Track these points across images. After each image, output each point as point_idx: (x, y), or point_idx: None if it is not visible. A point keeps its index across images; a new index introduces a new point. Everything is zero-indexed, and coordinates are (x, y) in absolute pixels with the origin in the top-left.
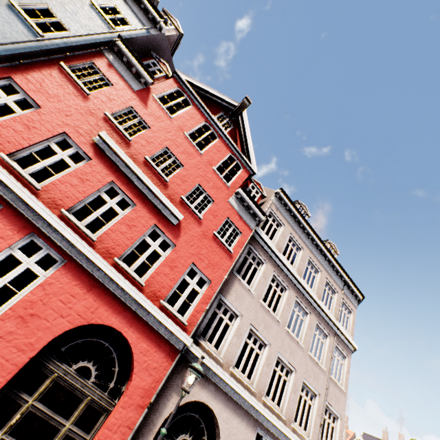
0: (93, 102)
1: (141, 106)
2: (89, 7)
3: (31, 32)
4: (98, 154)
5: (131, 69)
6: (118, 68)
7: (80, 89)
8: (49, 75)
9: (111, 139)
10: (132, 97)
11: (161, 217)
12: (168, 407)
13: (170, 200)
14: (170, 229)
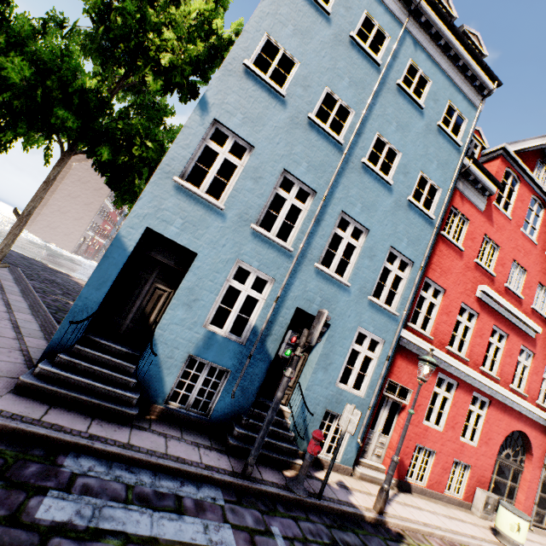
0: (465, 254)
1: (489, 226)
2: (438, 135)
3: (426, 221)
4: (481, 306)
5: (477, 186)
6: (467, 194)
7: (455, 248)
8: (438, 252)
9: (490, 290)
10: (482, 221)
11: (523, 335)
12: (544, 460)
13: (525, 315)
14: (530, 342)
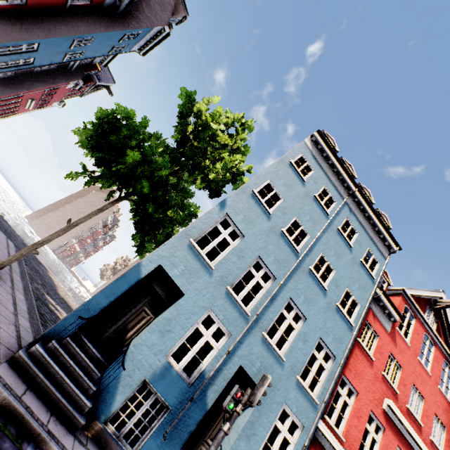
0: (375, 364)
1: (394, 346)
2: (360, 267)
3: (347, 326)
4: (387, 420)
5: (385, 311)
6: (378, 315)
7: (367, 356)
8: (354, 355)
9: (395, 407)
10: (388, 340)
11: None
12: None
13: (425, 445)
14: None
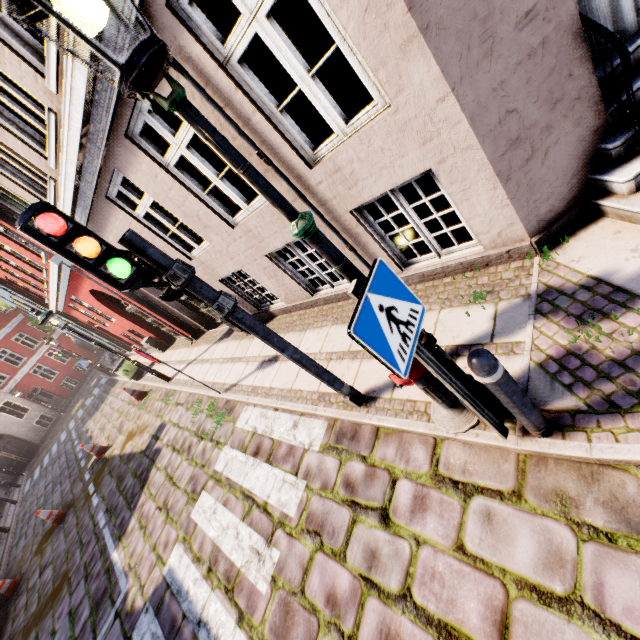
0: None
1: None
2: None
3: None
4: None
5: None
6: None
7: None
8: None
9: None
10: None
11: None
12: None
13: None
14: None
